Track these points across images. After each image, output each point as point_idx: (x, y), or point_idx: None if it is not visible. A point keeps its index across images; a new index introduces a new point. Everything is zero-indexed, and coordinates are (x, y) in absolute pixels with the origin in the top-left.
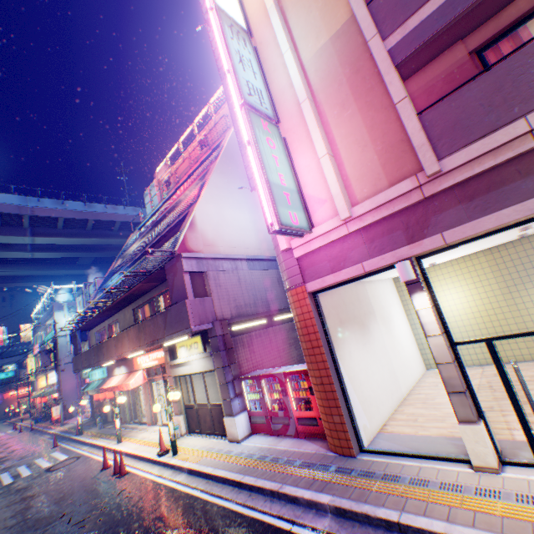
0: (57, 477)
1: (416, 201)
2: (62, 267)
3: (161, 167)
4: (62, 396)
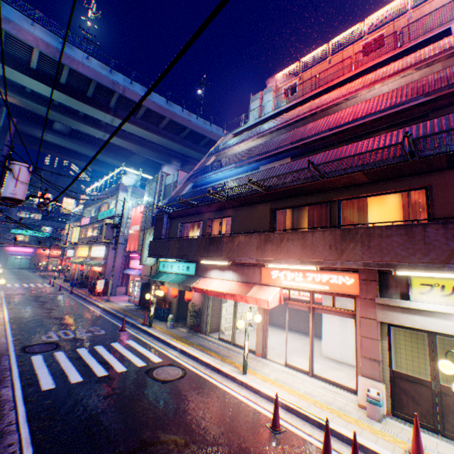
0: (186, 405)
1: None
2: (117, 158)
3: (286, 71)
4: (113, 273)
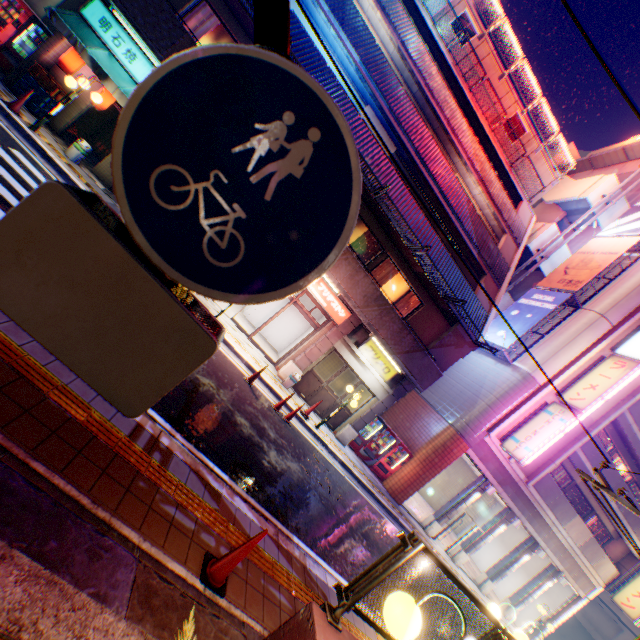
0: None
1: (515, 480)
2: None
3: None
4: None
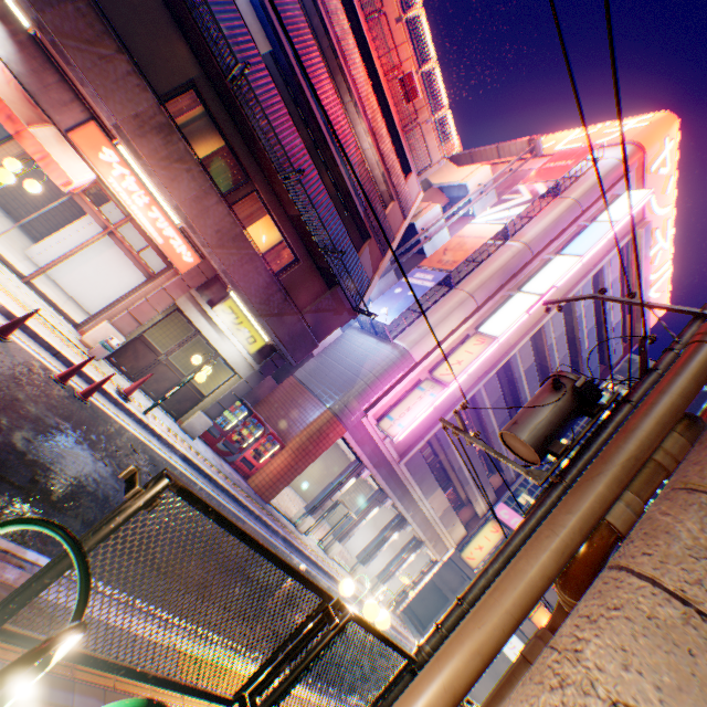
0: None
1: (389, 461)
2: None
3: None
4: None
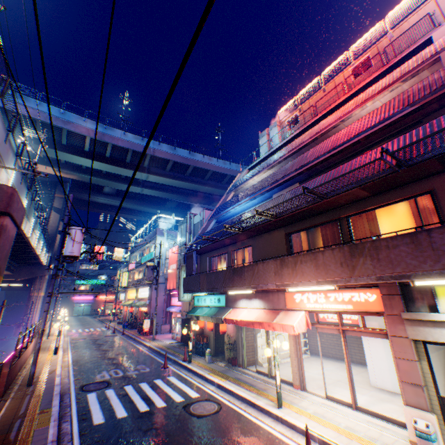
0: (219, 440)
1: None
2: (154, 206)
3: (286, 106)
4: (156, 312)
